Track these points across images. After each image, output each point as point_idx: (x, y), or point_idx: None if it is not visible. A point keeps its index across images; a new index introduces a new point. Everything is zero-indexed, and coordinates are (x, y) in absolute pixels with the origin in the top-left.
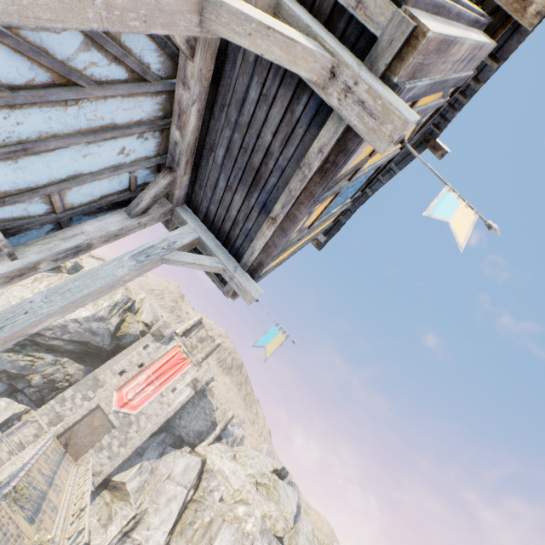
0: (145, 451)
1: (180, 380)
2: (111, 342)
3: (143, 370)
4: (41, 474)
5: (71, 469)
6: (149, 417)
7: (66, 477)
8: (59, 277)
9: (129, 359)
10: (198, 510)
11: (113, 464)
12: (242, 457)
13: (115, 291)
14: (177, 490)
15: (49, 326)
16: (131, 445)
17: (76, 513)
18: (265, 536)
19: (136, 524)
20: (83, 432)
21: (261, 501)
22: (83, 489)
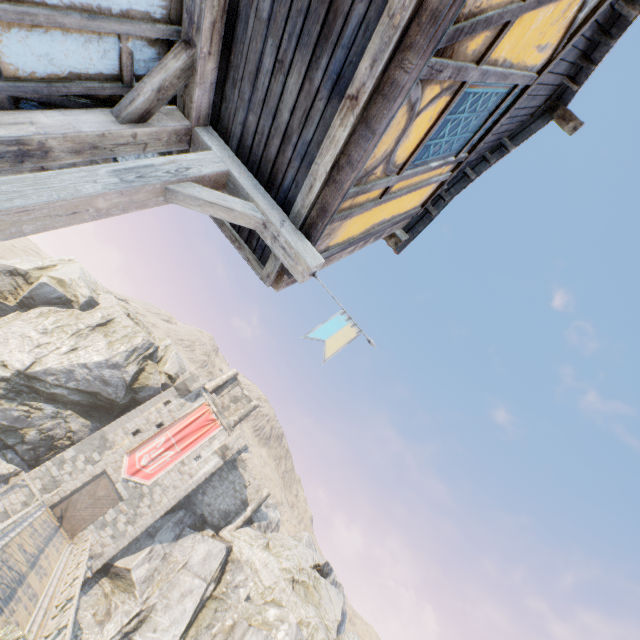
0: (157, 532)
1: (207, 446)
2: (125, 395)
3: (162, 431)
4: (22, 551)
5: (63, 548)
6: (165, 490)
7: (56, 557)
8: (69, 313)
9: (146, 417)
10: (219, 610)
11: (117, 545)
12: (276, 547)
13: (135, 334)
14: (194, 584)
15: (52, 370)
16: (141, 523)
17: (61, 604)
18: None
19: (140, 623)
20: (83, 503)
21: (297, 604)
22: (74, 573)
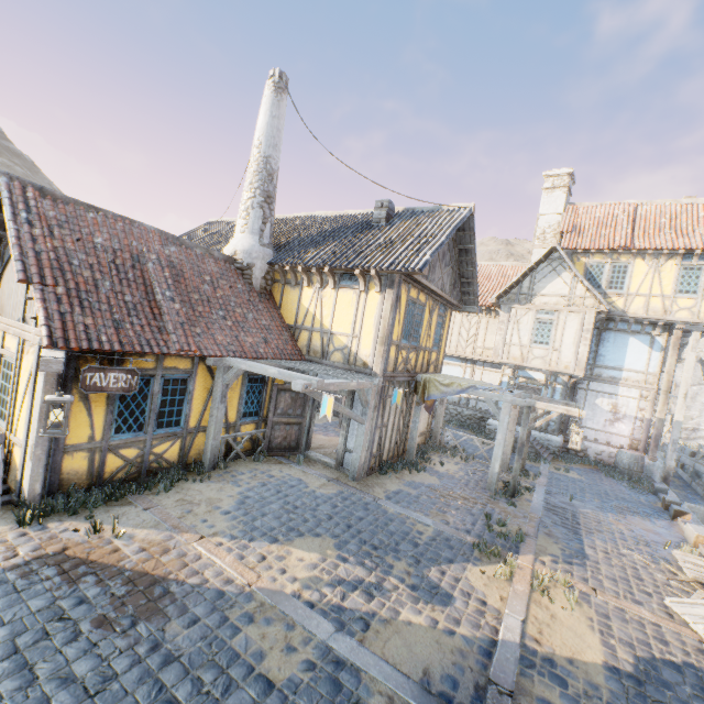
0: None
1: None
2: None
3: None
4: None
5: None
6: None
7: None
8: None
9: None
10: None
11: None
12: None
13: None
14: (693, 390)
15: None
16: None
17: None
18: None
19: None
20: None
21: None
22: None
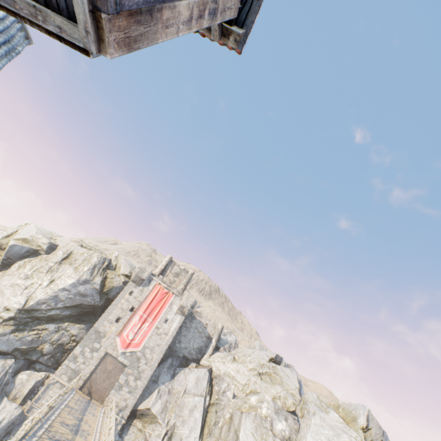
0: (158, 378)
1: (169, 311)
2: (100, 299)
3: (135, 313)
4: (64, 426)
5: (98, 412)
6: (152, 349)
7: (94, 420)
8: (39, 259)
9: (120, 307)
10: (218, 411)
11: (135, 396)
12: (240, 357)
13: (90, 256)
14: (195, 401)
15: (42, 301)
16: (145, 376)
17: None
18: (280, 414)
19: (169, 438)
20: (100, 378)
21: (267, 388)
22: (108, 426)
